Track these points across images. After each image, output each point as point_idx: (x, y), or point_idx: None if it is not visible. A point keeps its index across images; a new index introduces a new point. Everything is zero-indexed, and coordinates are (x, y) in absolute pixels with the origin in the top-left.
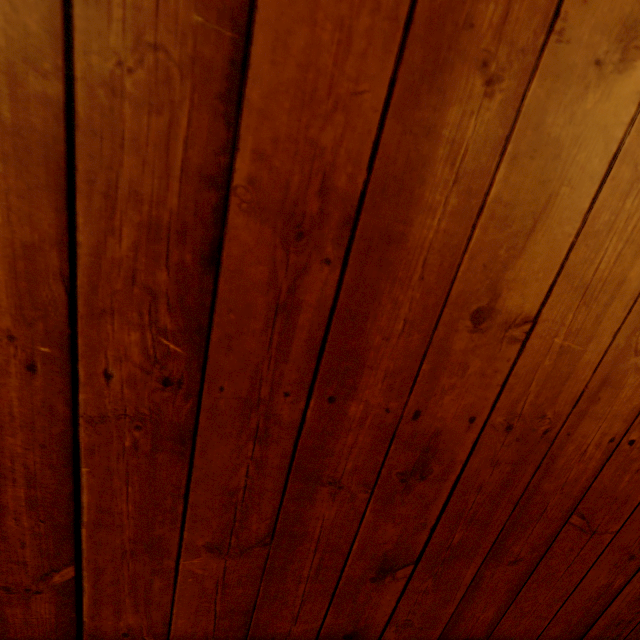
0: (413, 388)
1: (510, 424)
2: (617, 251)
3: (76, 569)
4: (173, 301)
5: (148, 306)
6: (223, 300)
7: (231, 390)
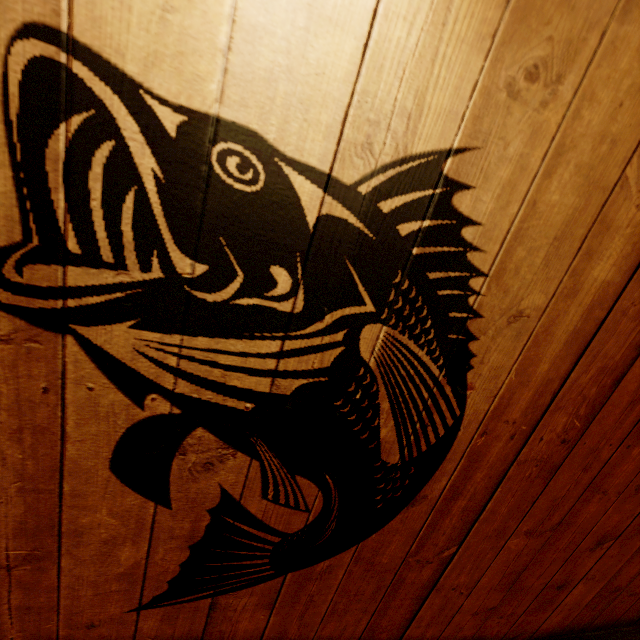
0: None
1: None
2: None
3: (457, 547)
4: (590, 401)
5: (579, 404)
6: (611, 400)
7: (588, 444)
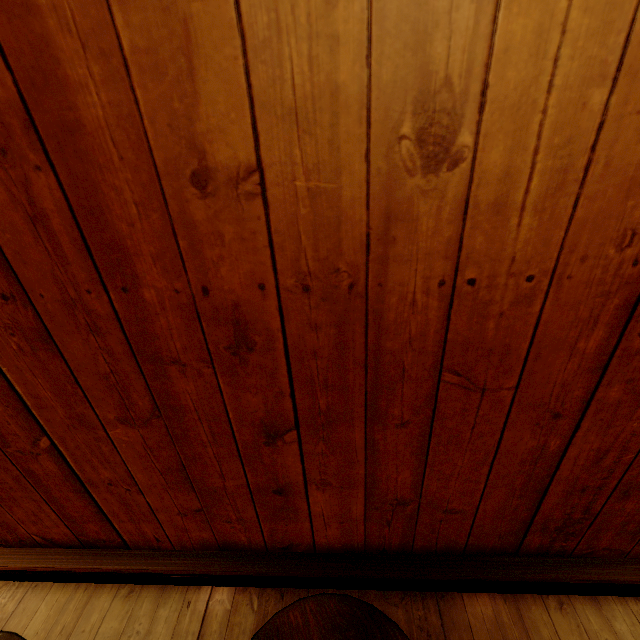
0: (185, 266)
1: (305, 285)
2: (305, 55)
3: (49, 438)
4: None
5: None
6: None
7: (49, 296)
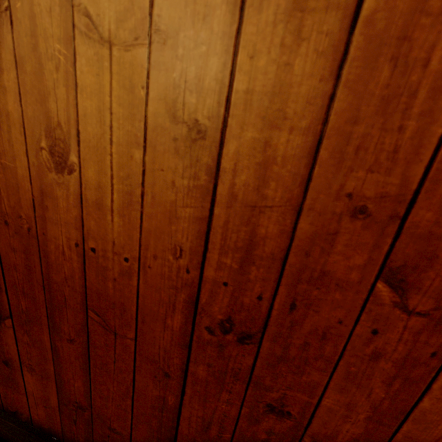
0: None
1: (6, 220)
2: None
3: None
4: None
5: None
6: None
7: None
